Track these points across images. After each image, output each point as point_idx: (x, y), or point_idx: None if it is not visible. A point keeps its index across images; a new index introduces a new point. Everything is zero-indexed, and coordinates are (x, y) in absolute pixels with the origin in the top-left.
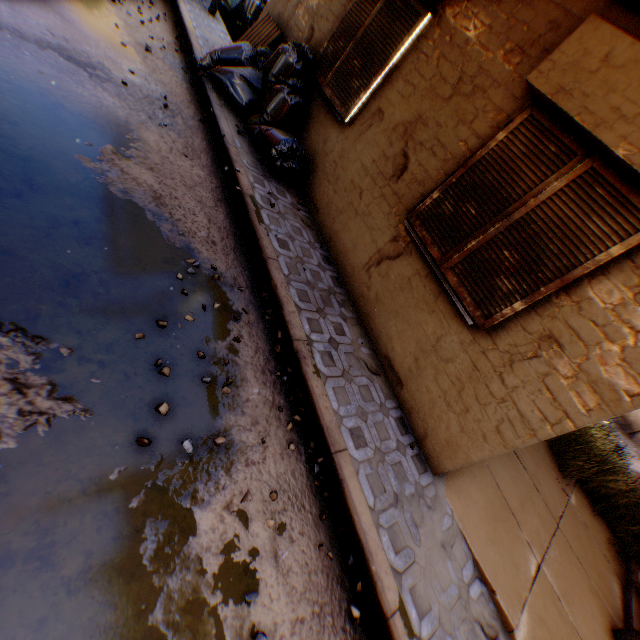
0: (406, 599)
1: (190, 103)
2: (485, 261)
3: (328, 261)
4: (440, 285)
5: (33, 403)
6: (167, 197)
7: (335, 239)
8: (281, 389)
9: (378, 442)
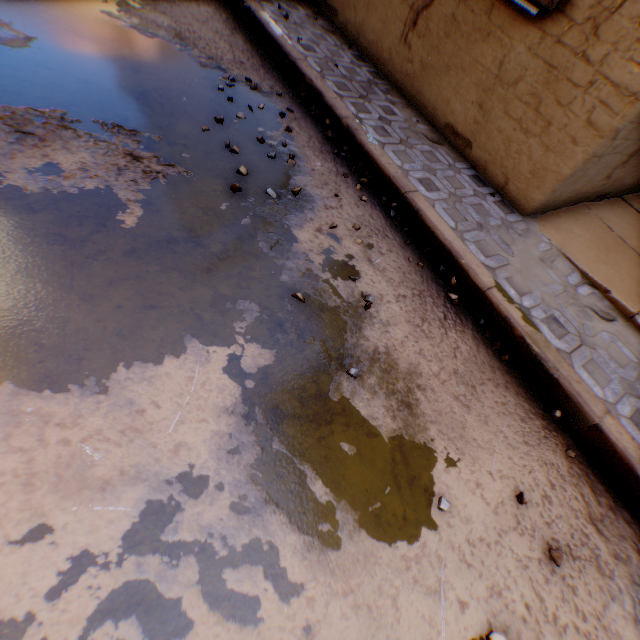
0: (502, 284)
1: None
2: None
3: (361, 61)
4: None
5: (149, 167)
6: (186, 34)
7: (362, 33)
8: (342, 164)
9: (452, 190)
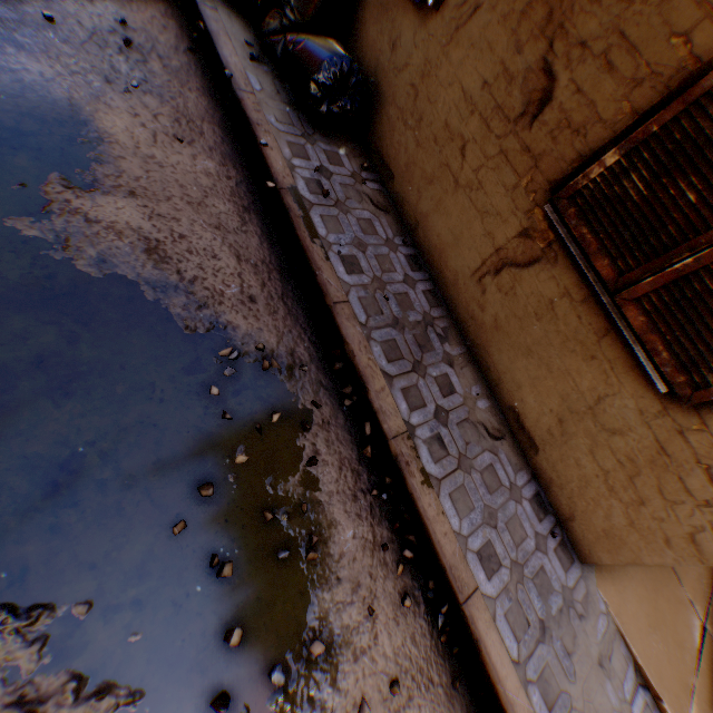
0: None
1: (165, 16)
2: (706, 295)
3: (416, 264)
4: (607, 319)
5: None
6: (167, 241)
7: (424, 226)
8: (381, 513)
9: (513, 551)
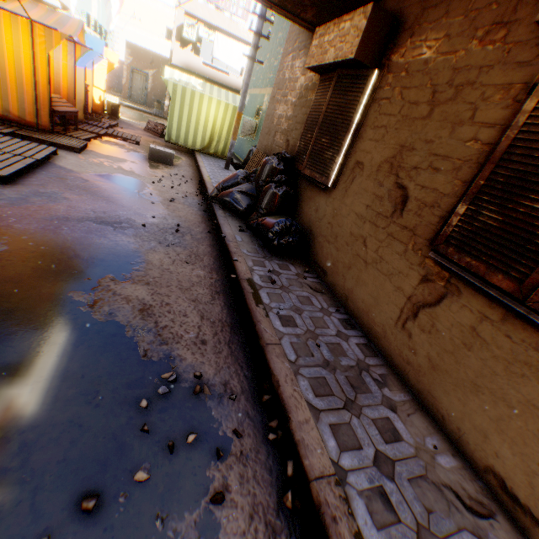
0: None
1: (201, 222)
2: None
3: (349, 325)
4: (537, 330)
5: None
6: (157, 306)
7: (351, 297)
8: None
9: None
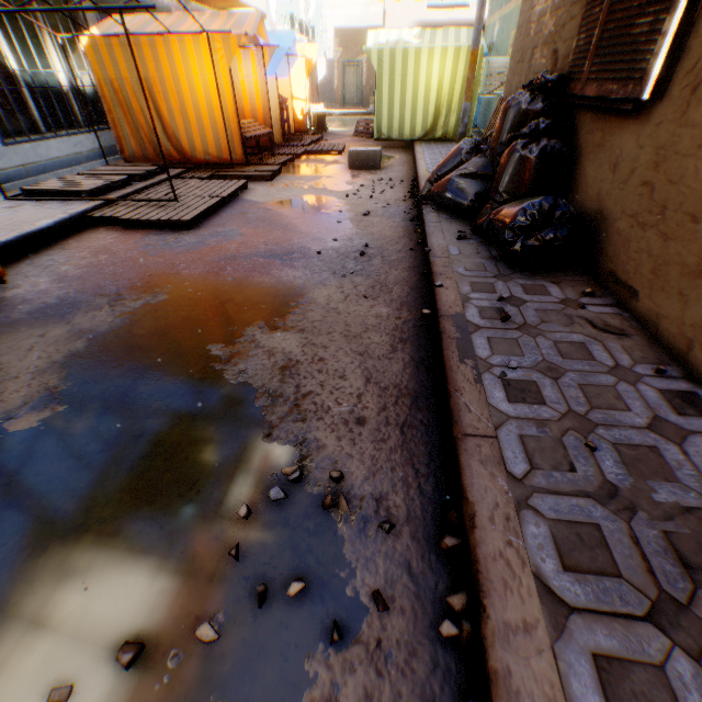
0: None
1: (402, 237)
2: None
3: (691, 405)
4: None
5: None
6: (306, 362)
7: (700, 341)
8: None
9: None
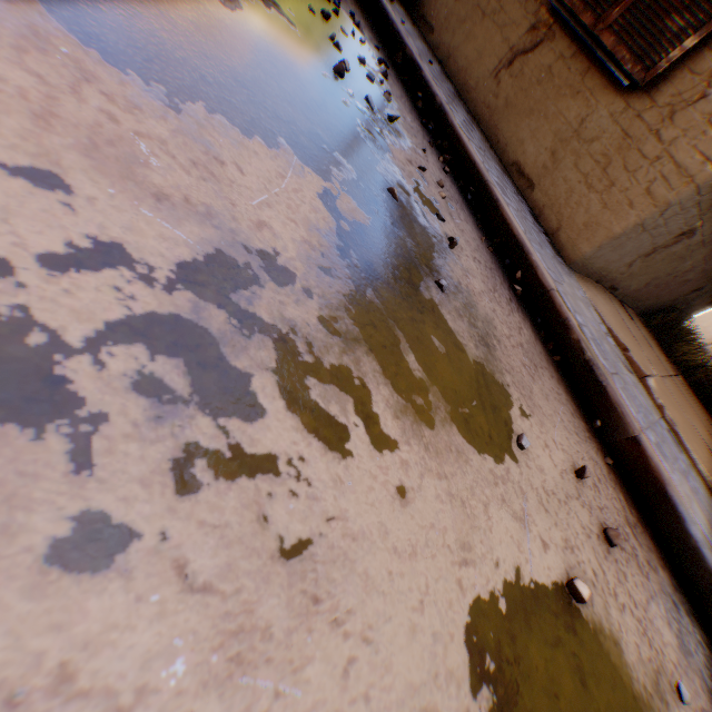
0: (561, 294)
1: None
2: (652, 6)
3: (447, 79)
4: (588, 61)
5: None
6: None
7: (455, 57)
8: (427, 135)
9: (518, 208)
